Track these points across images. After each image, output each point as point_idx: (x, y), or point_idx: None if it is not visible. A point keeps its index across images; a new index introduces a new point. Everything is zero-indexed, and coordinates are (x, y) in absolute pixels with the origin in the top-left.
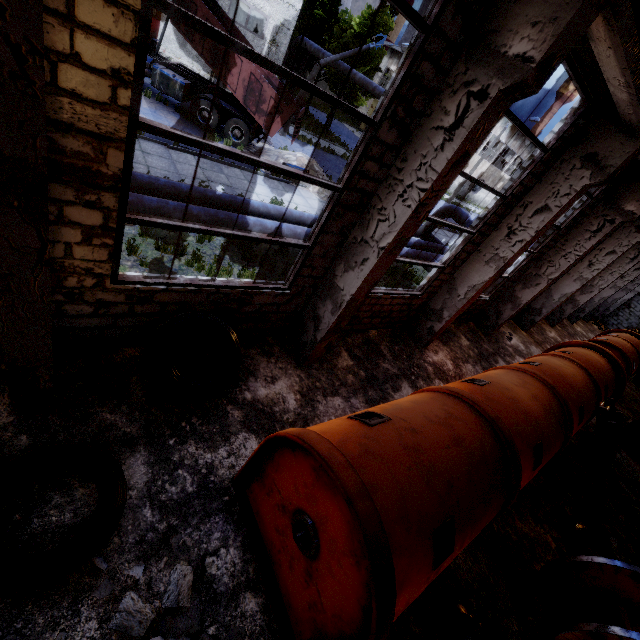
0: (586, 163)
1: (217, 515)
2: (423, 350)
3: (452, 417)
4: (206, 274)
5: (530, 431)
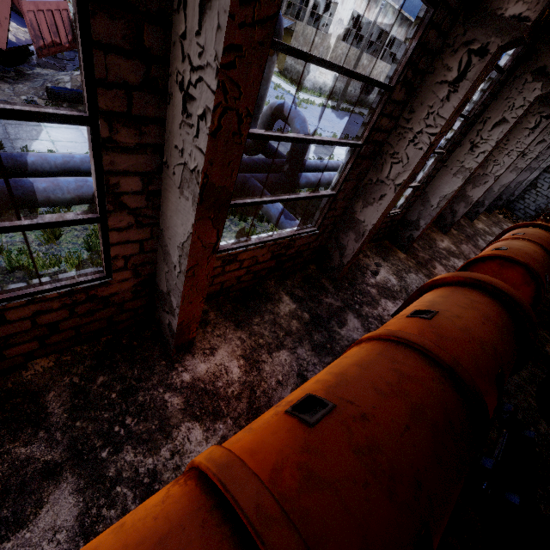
0: None
1: None
2: (178, 358)
3: None
4: None
5: None
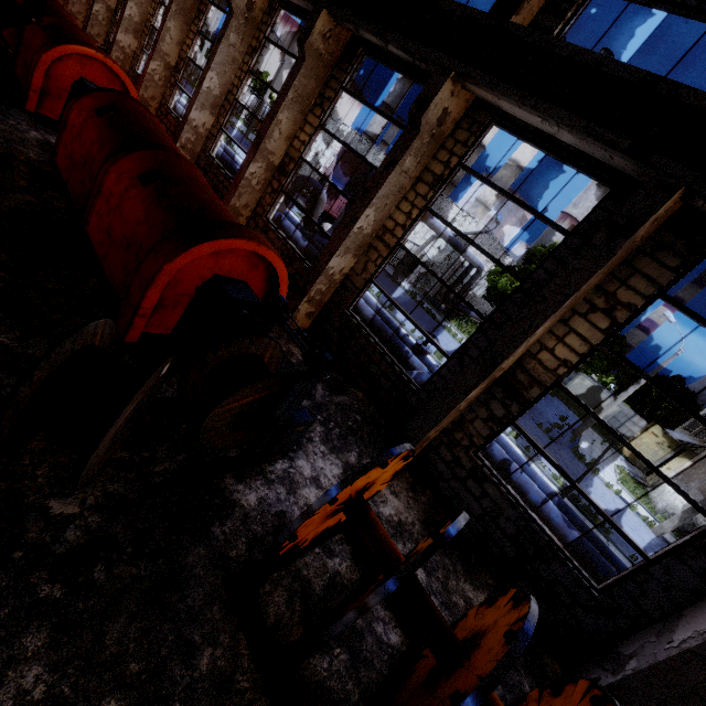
0: None
1: None
2: None
3: None
4: None
5: None
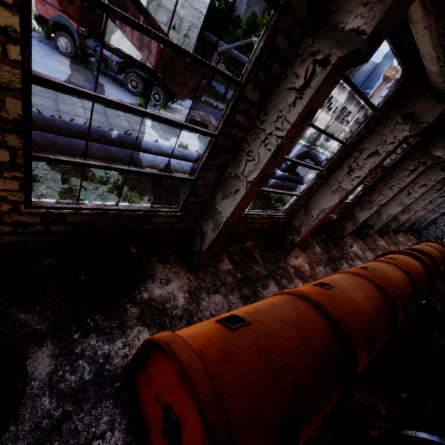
0: (406, 120)
1: (108, 400)
2: (287, 256)
3: (302, 319)
4: (123, 198)
5: (365, 327)
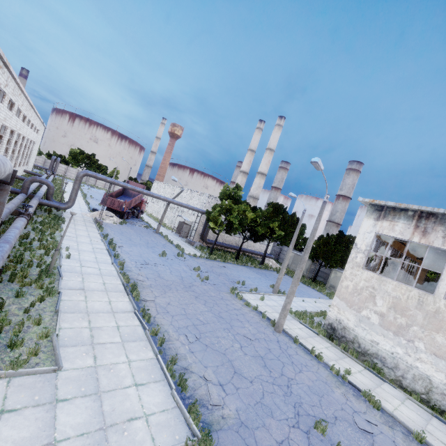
0: None
1: None
2: None
3: None
4: None
5: None
